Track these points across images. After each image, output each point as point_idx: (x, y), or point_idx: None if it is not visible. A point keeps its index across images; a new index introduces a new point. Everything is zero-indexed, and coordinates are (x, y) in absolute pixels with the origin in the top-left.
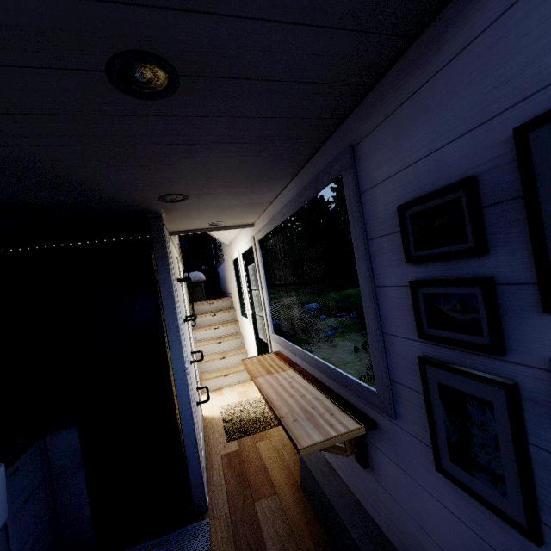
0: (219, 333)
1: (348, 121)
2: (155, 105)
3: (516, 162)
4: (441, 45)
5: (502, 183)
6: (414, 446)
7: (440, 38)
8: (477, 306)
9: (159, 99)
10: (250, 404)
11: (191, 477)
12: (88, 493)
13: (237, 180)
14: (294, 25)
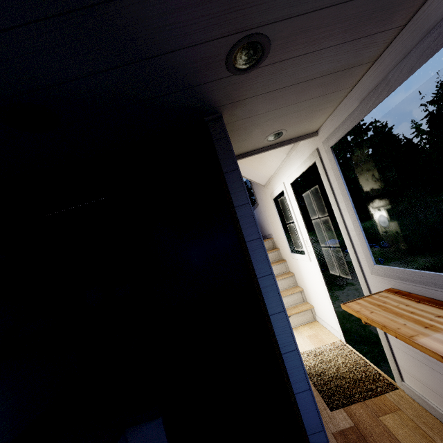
0: None
1: None
2: None
3: None
4: None
5: None
6: None
7: None
8: None
9: None
10: (331, 352)
11: None
12: None
13: None
14: None
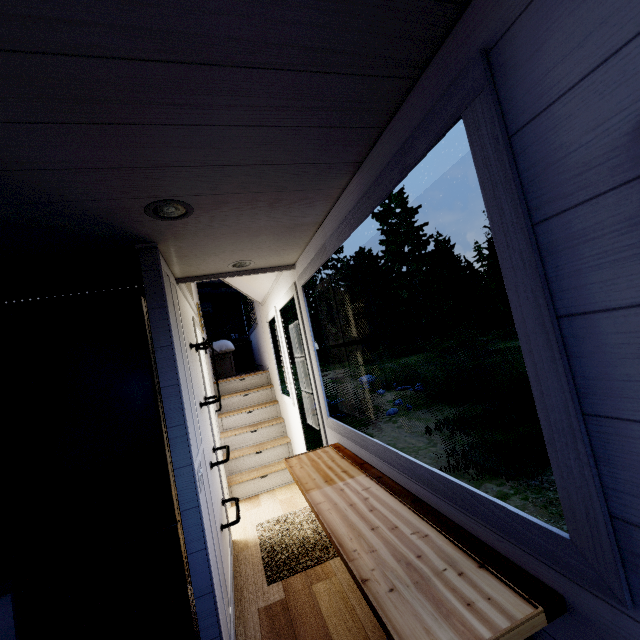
0: (253, 418)
1: (473, 8)
2: None
3: None
4: None
5: None
6: None
7: None
8: None
9: None
10: (298, 518)
11: None
12: None
13: (268, 172)
14: None
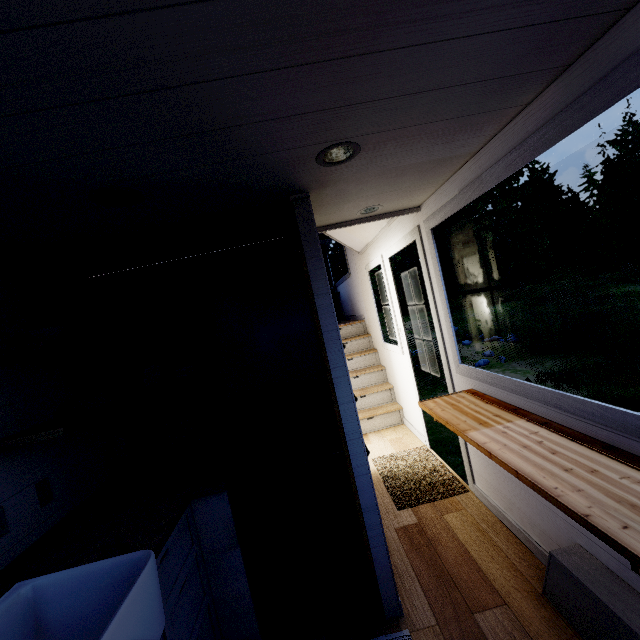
0: (353, 365)
1: None
2: None
3: None
4: None
5: None
6: None
7: None
8: None
9: None
10: (412, 457)
11: (377, 568)
12: (247, 578)
13: (456, 95)
14: None
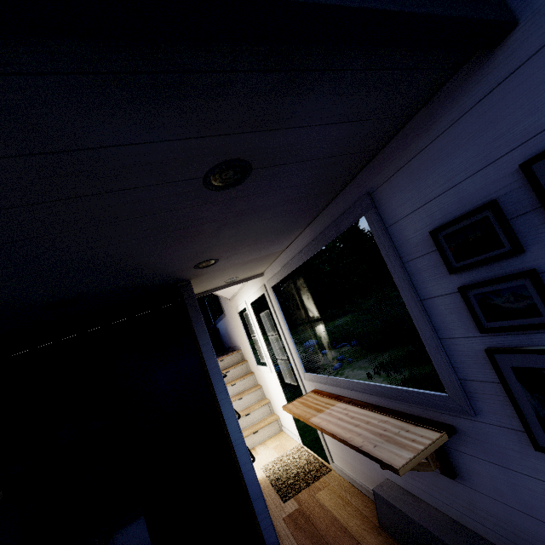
0: (236, 389)
1: (360, 176)
2: (226, 193)
3: (526, 185)
4: (437, 118)
5: (520, 201)
6: (503, 436)
7: (435, 114)
8: (529, 293)
9: (232, 188)
10: (291, 456)
11: None
12: None
13: (263, 237)
14: (339, 124)
